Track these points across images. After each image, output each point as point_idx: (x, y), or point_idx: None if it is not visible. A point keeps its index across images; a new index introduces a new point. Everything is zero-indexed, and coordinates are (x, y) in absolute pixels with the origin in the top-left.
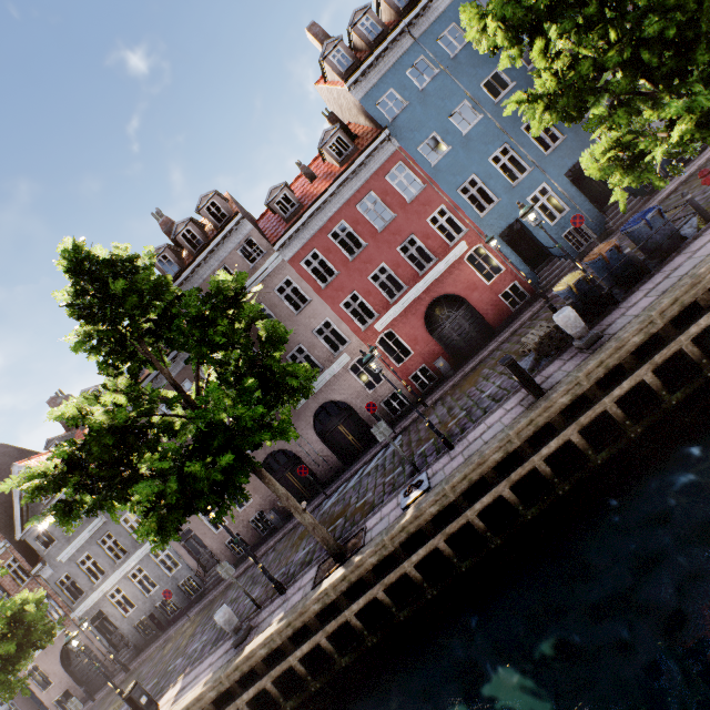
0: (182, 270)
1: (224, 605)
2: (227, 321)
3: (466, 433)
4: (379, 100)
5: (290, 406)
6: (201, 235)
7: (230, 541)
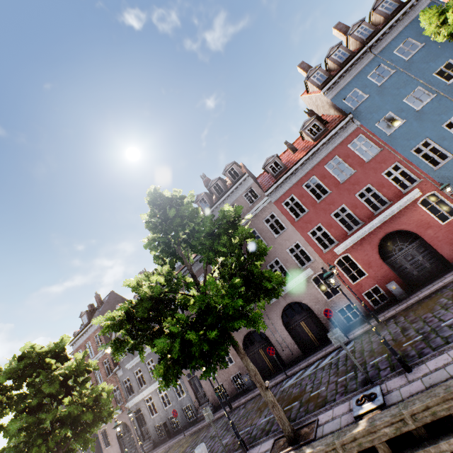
0: (210, 206)
1: (203, 443)
2: (226, 236)
3: (425, 358)
4: (345, 97)
5: (264, 301)
6: (223, 187)
7: (217, 387)
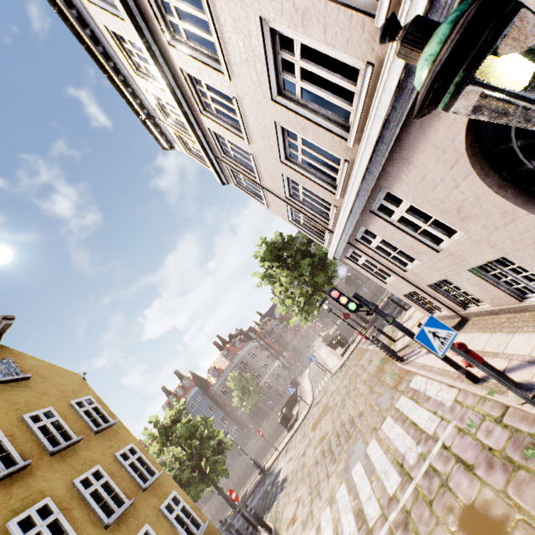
0: None
1: None
2: None
3: None
4: None
5: None
6: None
7: None
